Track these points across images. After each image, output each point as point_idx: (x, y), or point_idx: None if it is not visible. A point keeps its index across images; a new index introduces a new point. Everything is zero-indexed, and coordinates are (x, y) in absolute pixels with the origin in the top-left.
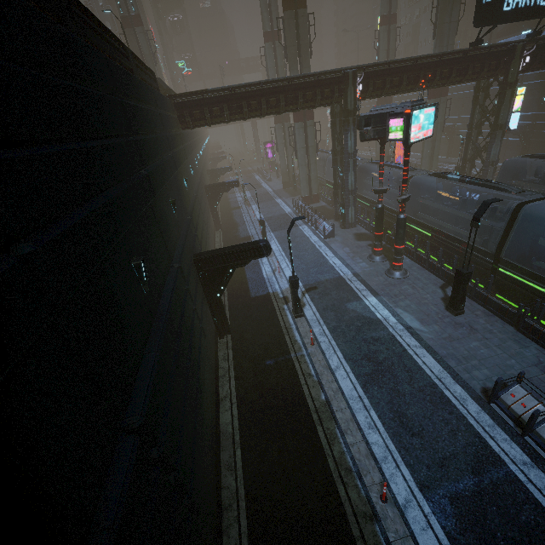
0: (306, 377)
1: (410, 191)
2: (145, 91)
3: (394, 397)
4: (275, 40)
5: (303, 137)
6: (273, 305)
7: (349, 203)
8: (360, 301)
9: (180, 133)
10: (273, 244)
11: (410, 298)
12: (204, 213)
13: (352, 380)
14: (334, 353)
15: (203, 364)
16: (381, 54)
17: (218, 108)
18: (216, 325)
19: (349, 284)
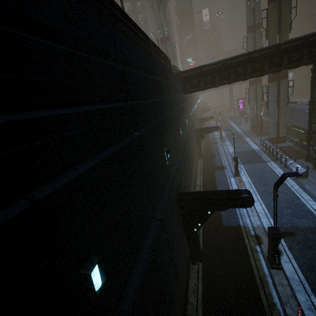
0: None
1: None
2: (156, 66)
3: None
4: (255, 30)
5: (275, 93)
6: (244, 241)
7: None
8: None
9: (181, 96)
10: (243, 176)
11: None
12: (192, 149)
13: None
14: None
15: None
16: None
17: (211, 77)
18: (190, 253)
19: None
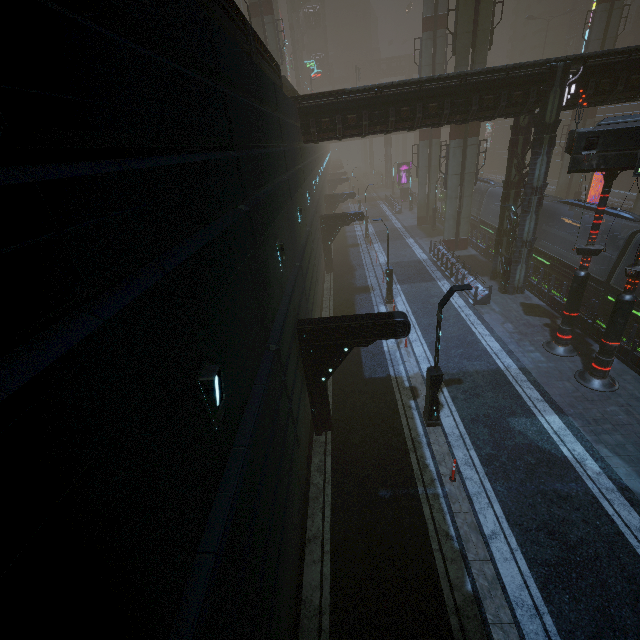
0: (440, 538)
1: (633, 253)
2: (263, 84)
3: (604, 629)
4: (437, 28)
5: (459, 160)
6: (395, 397)
7: (519, 259)
8: (533, 418)
9: (300, 147)
10: (400, 303)
11: (622, 431)
12: (316, 252)
13: (522, 567)
14: (488, 505)
15: (291, 499)
16: (592, 45)
17: (355, 116)
18: (314, 418)
19: (513, 386)
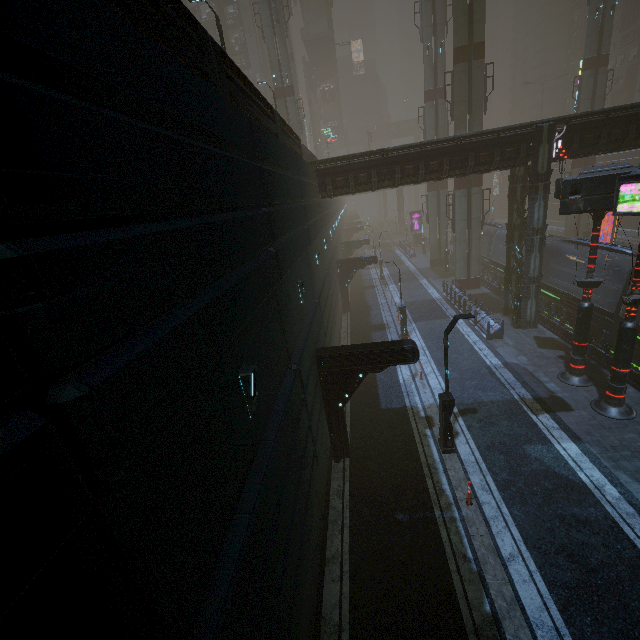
0: (457, 560)
1: None
2: (287, 156)
3: None
4: (438, 98)
5: (465, 207)
6: (411, 426)
7: (528, 295)
8: (549, 445)
9: (318, 202)
10: (414, 339)
11: None
12: (333, 293)
13: (541, 589)
14: (505, 529)
15: (310, 509)
16: (583, 104)
17: (365, 174)
18: (333, 443)
19: (528, 414)
